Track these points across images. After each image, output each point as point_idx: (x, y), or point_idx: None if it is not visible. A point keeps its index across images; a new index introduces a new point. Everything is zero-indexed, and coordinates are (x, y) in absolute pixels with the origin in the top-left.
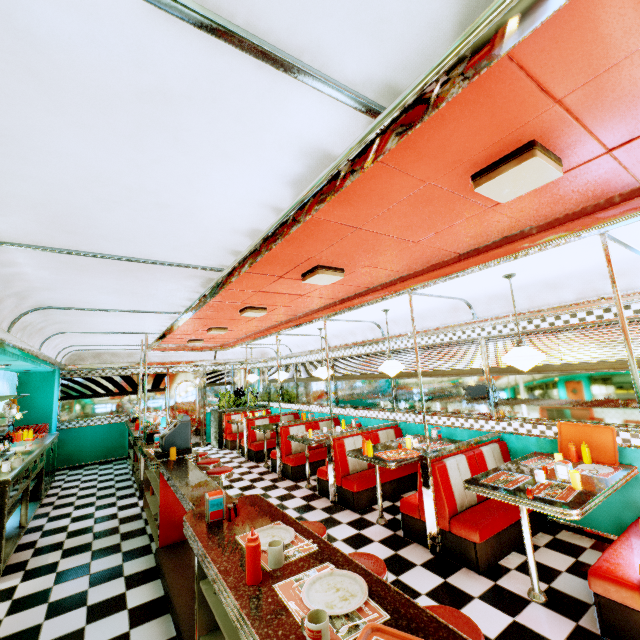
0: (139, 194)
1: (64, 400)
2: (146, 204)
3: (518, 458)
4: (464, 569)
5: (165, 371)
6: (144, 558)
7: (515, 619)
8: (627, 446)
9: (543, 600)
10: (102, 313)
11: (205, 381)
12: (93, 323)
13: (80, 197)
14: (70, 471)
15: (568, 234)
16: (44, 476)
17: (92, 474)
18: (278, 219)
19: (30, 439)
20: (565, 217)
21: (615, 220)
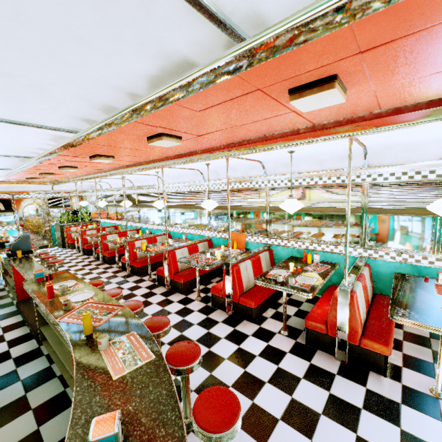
0: None
1: None
2: None
3: (211, 248)
4: (177, 293)
5: (11, 197)
6: (9, 308)
7: (186, 306)
8: (249, 242)
9: (200, 299)
10: None
11: (47, 204)
12: None
13: None
14: None
15: (208, 157)
16: None
17: None
18: (49, 150)
19: None
20: (209, 149)
21: (220, 156)
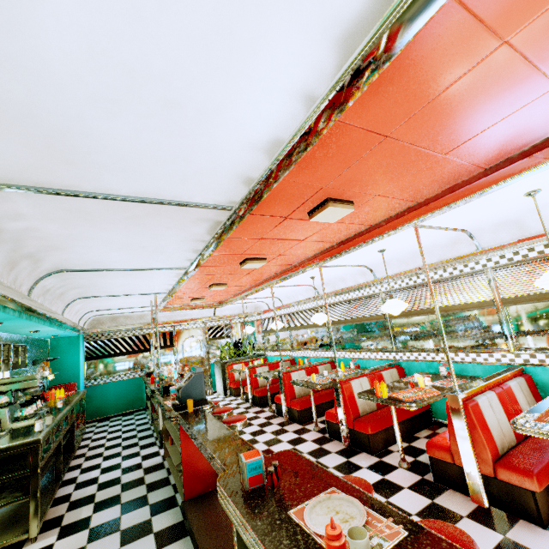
0: (143, 83)
1: (89, 360)
2: (152, 103)
3: None
4: (521, 521)
5: (172, 329)
6: (171, 511)
7: None
8: None
9: None
10: (114, 274)
11: (207, 336)
12: (107, 286)
13: (72, 96)
14: (98, 423)
15: None
16: (75, 430)
17: (117, 425)
18: (314, 108)
19: (62, 397)
20: None
21: None
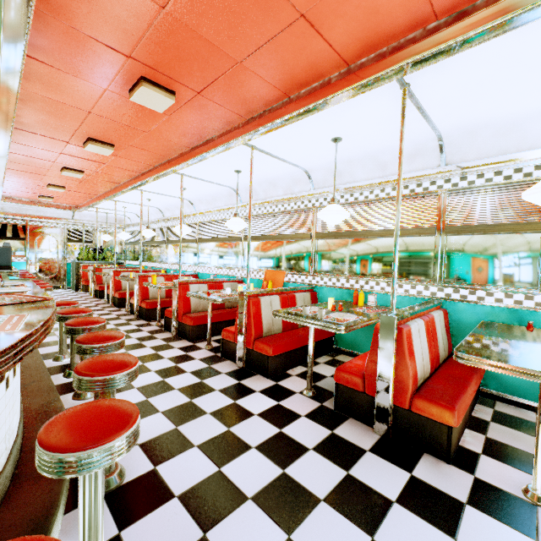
0: None
1: None
2: None
3: None
4: (184, 340)
5: (24, 223)
6: None
7: (187, 353)
8: (289, 282)
9: (209, 348)
10: None
11: (66, 237)
12: None
13: None
14: None
15: (224, 143)
16: None
17: None
18: None
19: None
20: (226, 132)
21: (237, 138)
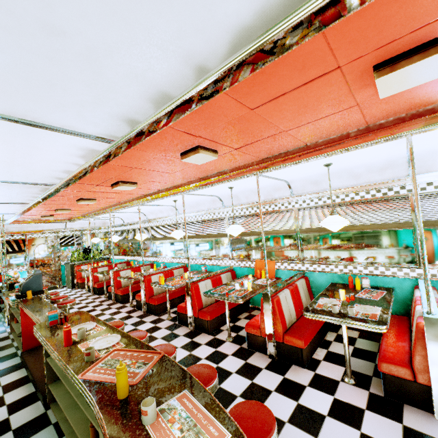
0: None
1: None
2: None
3: (236, 278)
4: (203, 333)
5: (23, 237)
6: (12, 359)
7: (216, 349)
8: (279, 269)
9: (231, 340)
10: None
11: (59, 243)
12: None
13: None
14: None
15: (239, 176)
16: None
17: None
18: (77, 170)
19: None
20: (239, 167)
21: (253, 173)
